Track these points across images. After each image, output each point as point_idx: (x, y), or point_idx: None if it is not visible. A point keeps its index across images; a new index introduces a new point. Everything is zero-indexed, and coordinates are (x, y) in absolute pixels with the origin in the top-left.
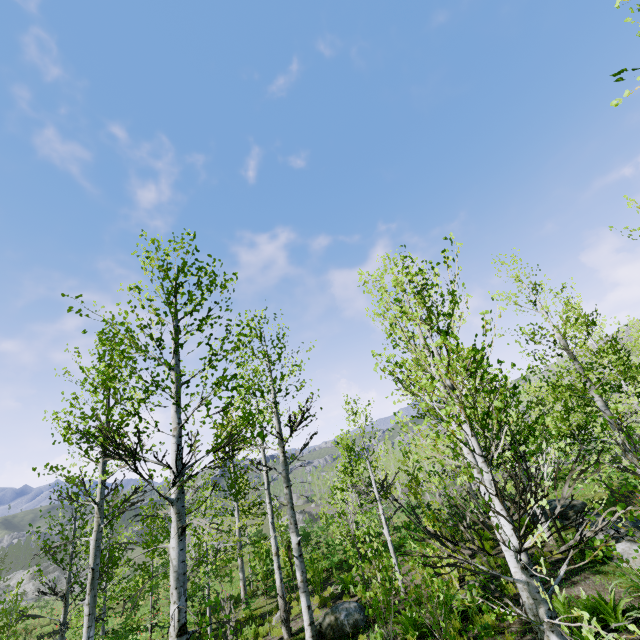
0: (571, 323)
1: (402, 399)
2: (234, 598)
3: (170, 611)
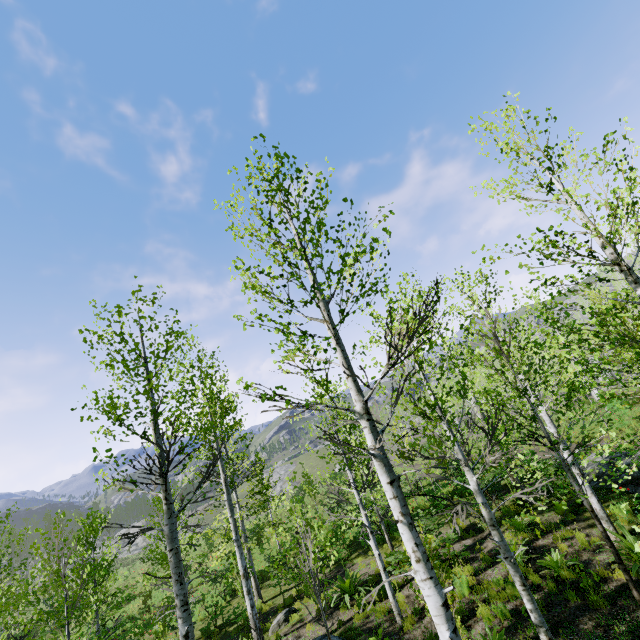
0: (622, 212)
1: (299, 414)
2: (263, 574)
3: None
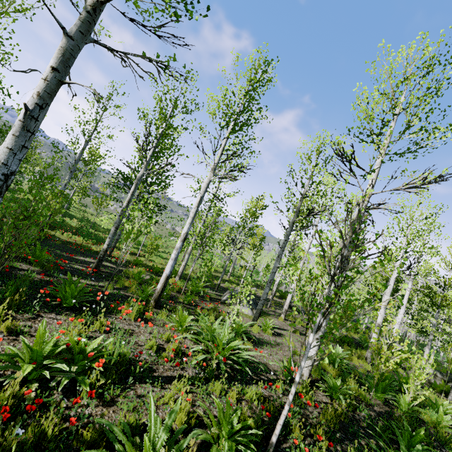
0: None
1: None
2: None
3: (387, 297)
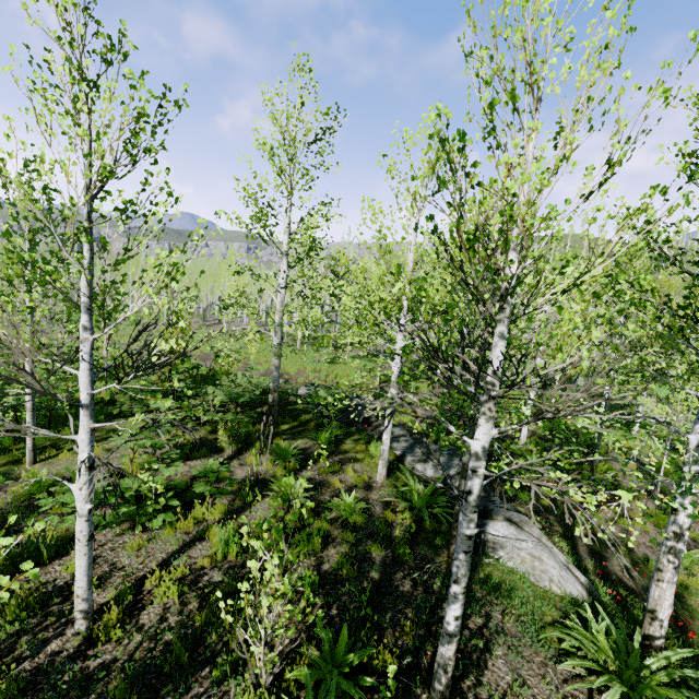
0: None
1: None
2: None
3: None
